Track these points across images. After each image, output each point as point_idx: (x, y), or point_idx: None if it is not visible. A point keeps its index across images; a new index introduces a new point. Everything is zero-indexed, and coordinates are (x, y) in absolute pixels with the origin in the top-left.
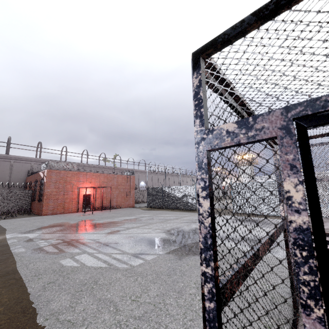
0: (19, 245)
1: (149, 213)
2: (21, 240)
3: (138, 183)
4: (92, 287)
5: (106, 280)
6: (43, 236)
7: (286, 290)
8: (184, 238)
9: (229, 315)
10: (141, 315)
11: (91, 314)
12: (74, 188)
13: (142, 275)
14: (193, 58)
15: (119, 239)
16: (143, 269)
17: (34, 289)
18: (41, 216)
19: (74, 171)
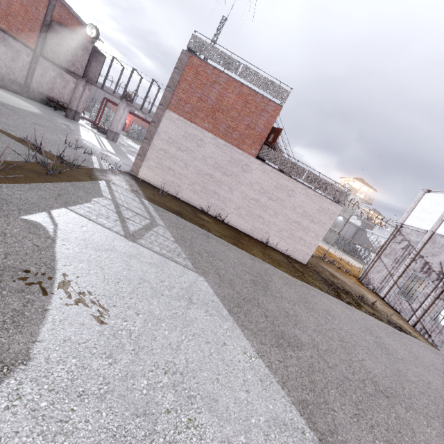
0: None
1: None
2: None
3: None
4: None
5: None
6: None
7: None
8: None
9: None
10: None
11: None
12: None
13: None
14: None
15: None
16: None
17: None
18: None
19: None
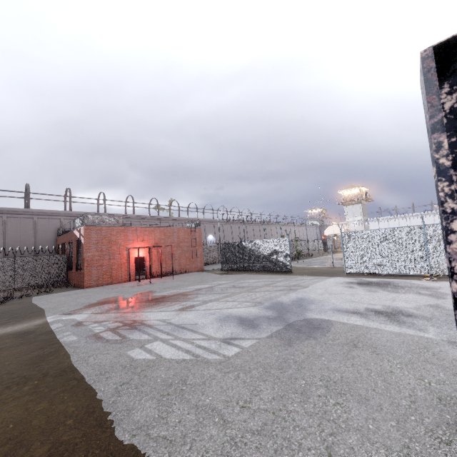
0: (68, 331)
1: (226, 278)
2: (68, 325)
3: (205, 238)
4: (181, 389)
5: (197, 379)
6: (95, 317)
7: (456, 387)
8: (286, 313)
9: (384, 427)
10: (259, 428)
11: (191, 428)
12: (122, 249)
13: (243, 370)
14: (438, 57)
15: (196, 318)
16: (242, 361)
17: (104, 393)
18: (83, 289)
19: (119, 226)
